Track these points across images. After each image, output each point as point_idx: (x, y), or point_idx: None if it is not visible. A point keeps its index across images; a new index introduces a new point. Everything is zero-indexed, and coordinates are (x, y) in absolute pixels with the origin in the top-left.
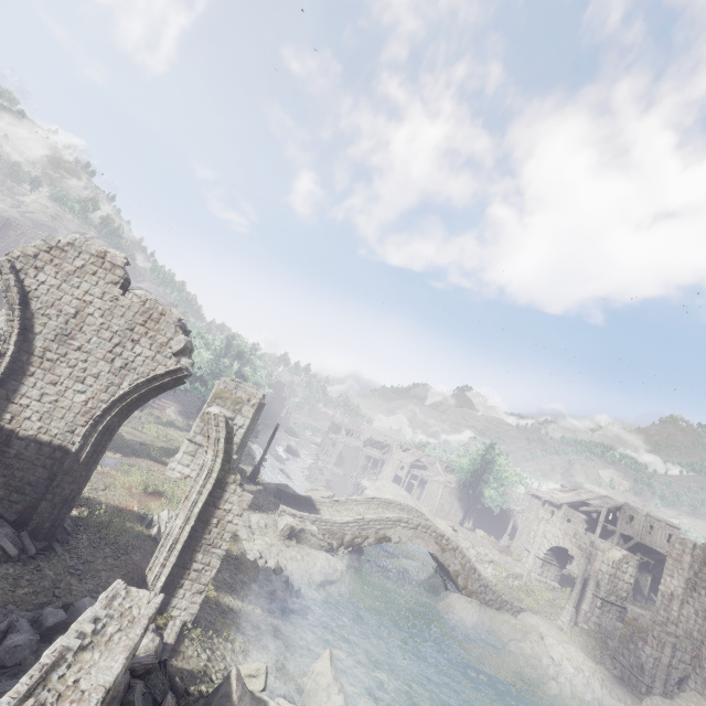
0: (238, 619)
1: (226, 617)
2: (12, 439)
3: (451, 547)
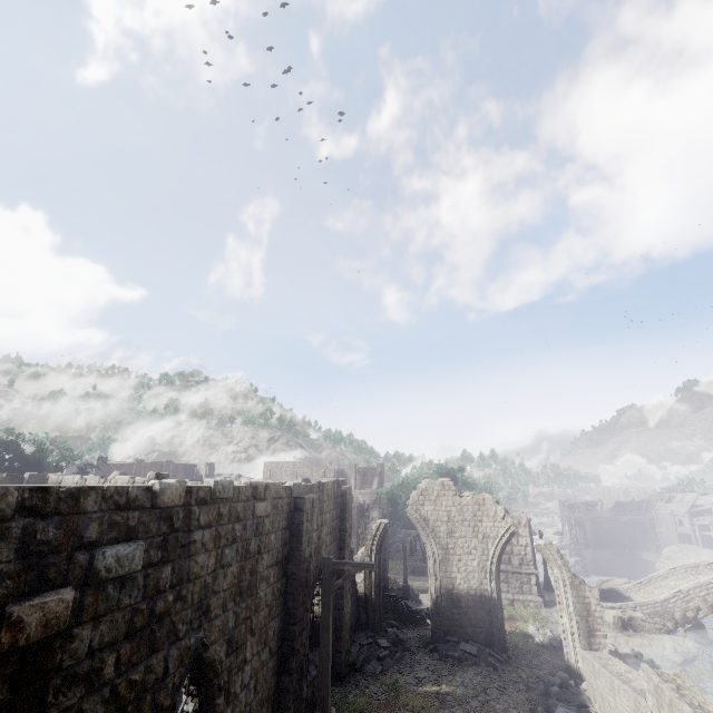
0: None
1: None
2: (459, 598)
3: None
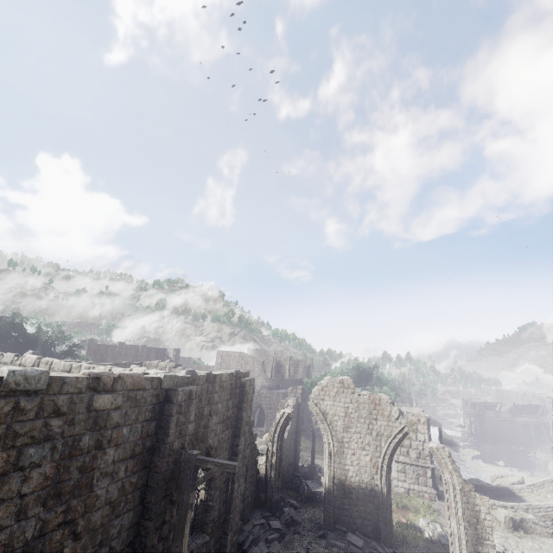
0: None
1: None
2: (350, 489)
3: None
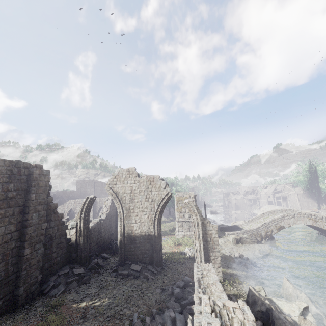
0: (238, 276)
1: (233, 276)
2: (135, 238)
3: (319, 218)
